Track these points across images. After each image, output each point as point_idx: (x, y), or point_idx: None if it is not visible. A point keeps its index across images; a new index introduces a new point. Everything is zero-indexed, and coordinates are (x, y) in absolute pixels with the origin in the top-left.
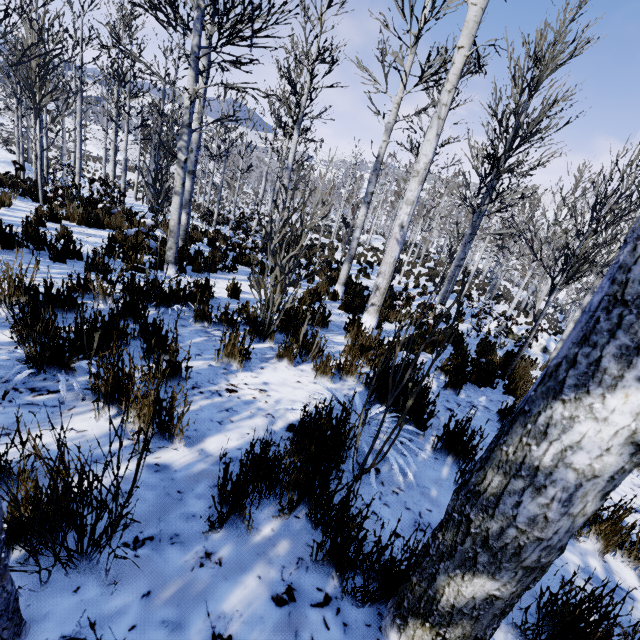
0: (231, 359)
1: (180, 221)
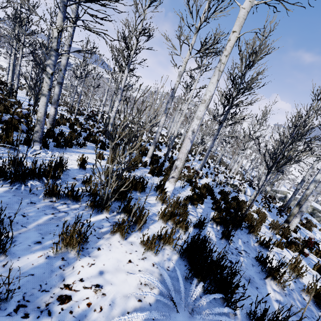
0: (70, 247)
1: (45, 114)
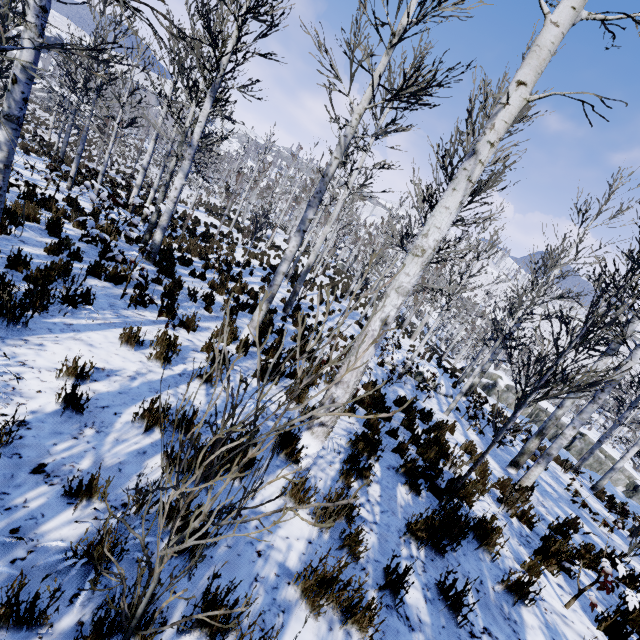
0: None
1: None
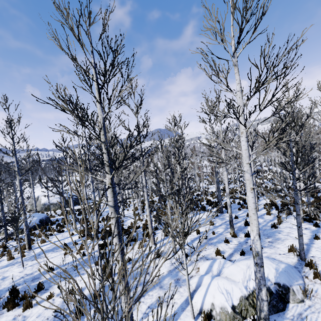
0: None
1: None
